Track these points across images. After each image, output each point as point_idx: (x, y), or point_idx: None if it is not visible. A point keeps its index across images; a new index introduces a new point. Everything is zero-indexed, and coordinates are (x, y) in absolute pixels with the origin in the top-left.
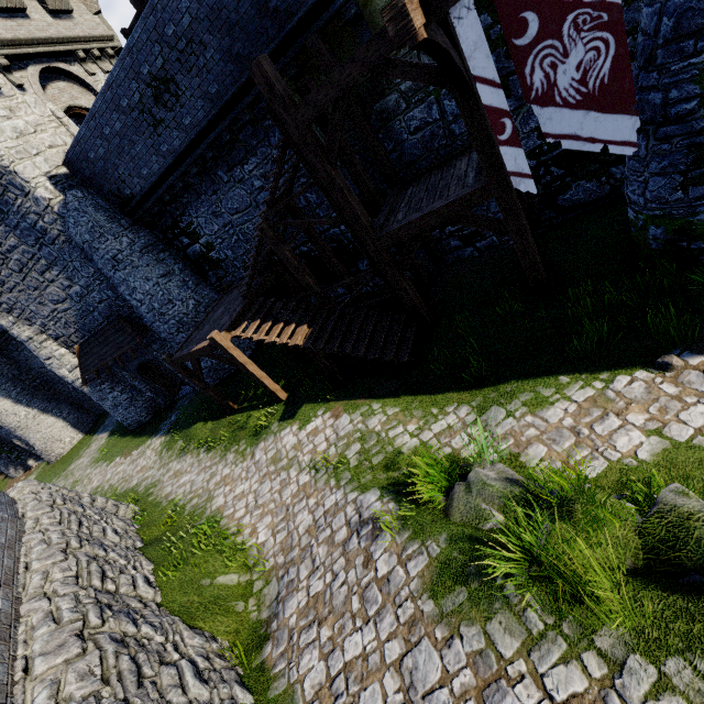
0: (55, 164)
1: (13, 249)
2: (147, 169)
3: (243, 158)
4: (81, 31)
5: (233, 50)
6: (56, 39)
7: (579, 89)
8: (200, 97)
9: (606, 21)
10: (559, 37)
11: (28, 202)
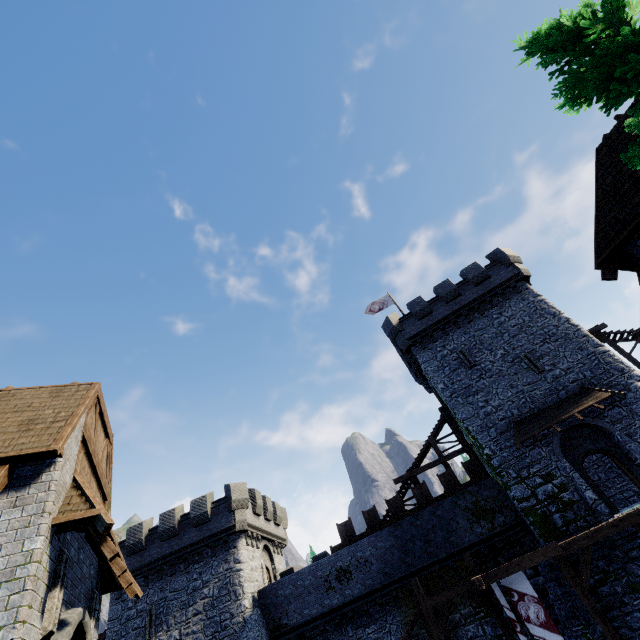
0: (255, 589)
1: (192, 633)
2: (308, 610)
3: (367, 623)
4: (279, 533)
5: (385, 569)
6: (273, 534)
7: (537, 620)
8: (360, 583)
9: (536, 601)
10: (525, 601)
11: (233, 605)
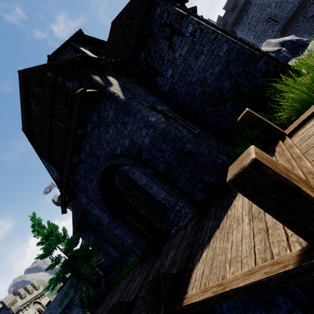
0: None
1: None
2: (57, 312)
3: None
4: (40, 291)
5: None
6: (37, 295)
7: None
8: (72, 292)
9: None
10: None
11: None
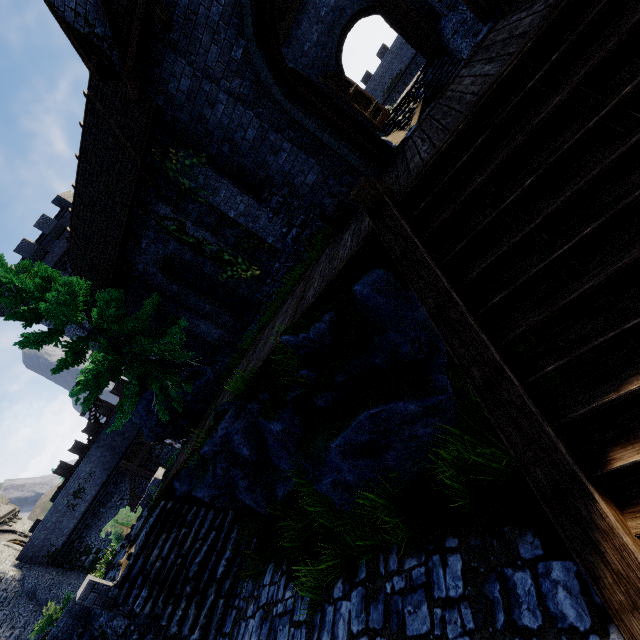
0: (13, 561)
1: None
2: (67, 529)
3: (111, 498)
4: (5, 512)
5: (105, 467)
6: None
7: None
8: (94, 486)
9: None
10: None
11: (0, 585)
